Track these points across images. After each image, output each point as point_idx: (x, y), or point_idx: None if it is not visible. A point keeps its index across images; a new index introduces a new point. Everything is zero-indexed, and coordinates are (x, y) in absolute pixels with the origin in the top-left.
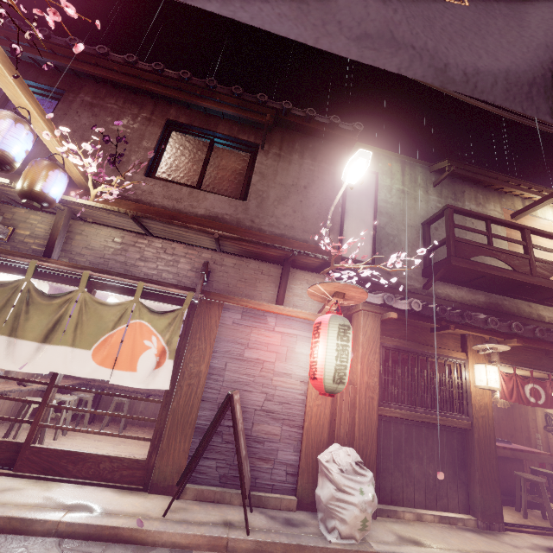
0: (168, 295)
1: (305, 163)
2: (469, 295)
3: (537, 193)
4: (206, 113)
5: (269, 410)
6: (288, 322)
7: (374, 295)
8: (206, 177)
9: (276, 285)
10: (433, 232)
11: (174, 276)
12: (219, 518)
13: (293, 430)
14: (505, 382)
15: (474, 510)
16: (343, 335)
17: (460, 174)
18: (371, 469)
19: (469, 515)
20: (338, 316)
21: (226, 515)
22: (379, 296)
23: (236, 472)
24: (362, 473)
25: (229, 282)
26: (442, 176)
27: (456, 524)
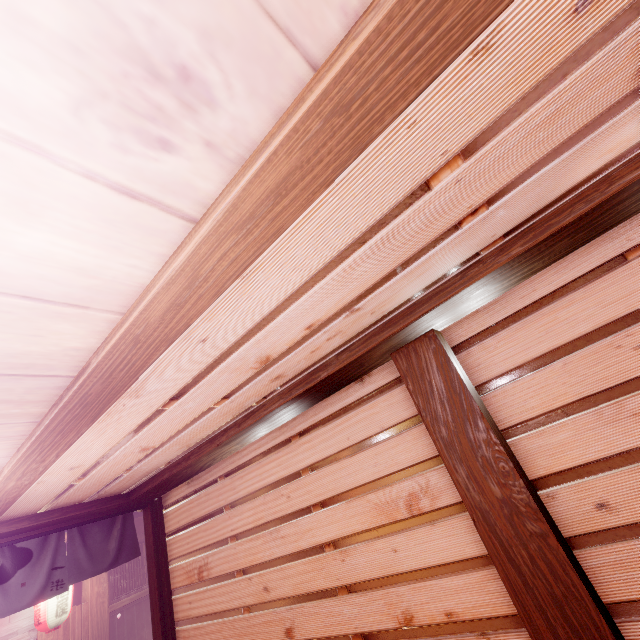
0: None
1: None
2: None
3: None
4: None
5: None
6: None
7: None
8: None
9: None
10: None
11: None
12: None
13: None
14: None
15: None
16: None
17: None
18: None
19: None
20: None
21: None
22: None
23: None
24: None
25: None
26: None
27: None
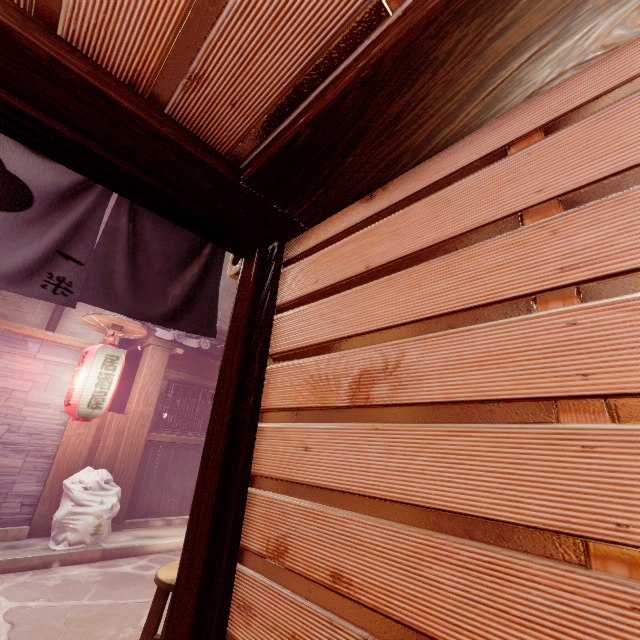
0: None
1: None
2: None
3: None
4: None
5: (10, 443)
6: (57, 350)
7: (166, 331)
8: None
9: (52, 309)
10: None
11: None
12: None
13: (41, 461)
14: None
15: None
16: (110, 365)
17: None
18: (128, 488)
19: None
20: (109, 347)
21: None
22: (171, 333)
23: None
24: (109, 489)
25: None
26: None
27: None
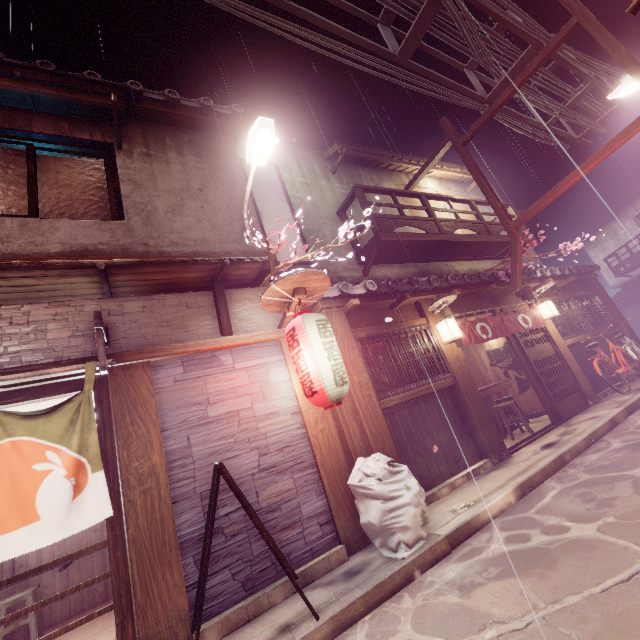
0: (49, 382)
1: (188, 161)
2: (402, 270)
3: (416, 165)
4: (1, 105)
5: (269, 466)
6: (248, 353)
7: (329, 288)
8: (40, 201)
9: (213, 316)
10: (350, 218)
11: (45, 353)
12: (271, 631)
13: (307, 473)
14: (462, 330)
15: (485, 452)
16: (325, 331)
17: (353, 155)
18: None
19: (483, 460)
20: (310, 313)
21: (276, 621)
22: (335, 288)
23: (261, 564)
24: (398, 471)
25: (145, 334)
26: (338, 161)
27: (480, 473)
